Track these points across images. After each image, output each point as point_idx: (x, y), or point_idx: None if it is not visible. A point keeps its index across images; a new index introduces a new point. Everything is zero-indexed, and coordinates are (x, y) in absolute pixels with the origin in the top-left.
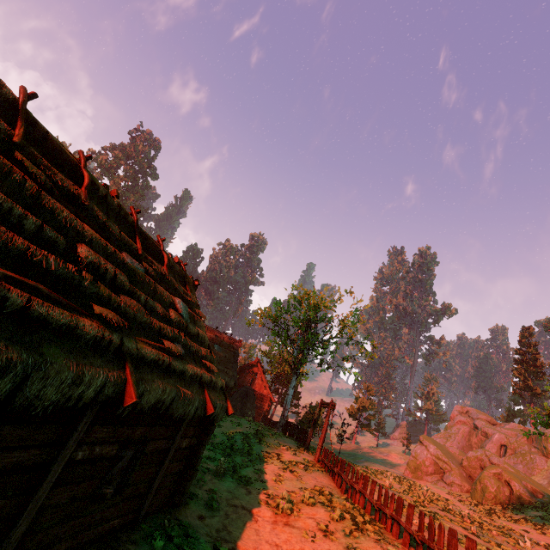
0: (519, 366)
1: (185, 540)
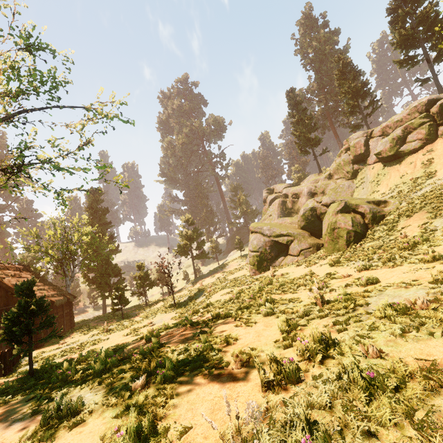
0: (297, 126)
1: None
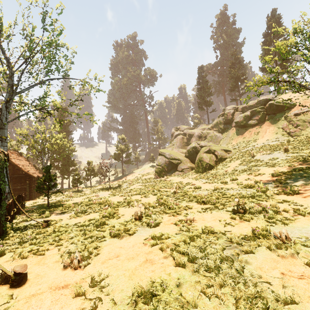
0: (200, 91)
1: None
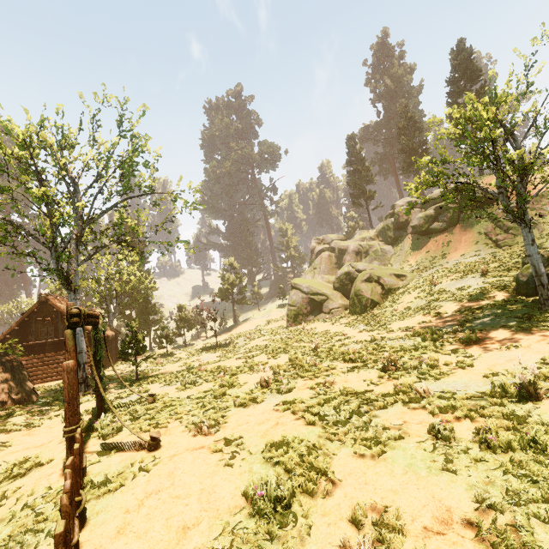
0: (353, 177)
1: None
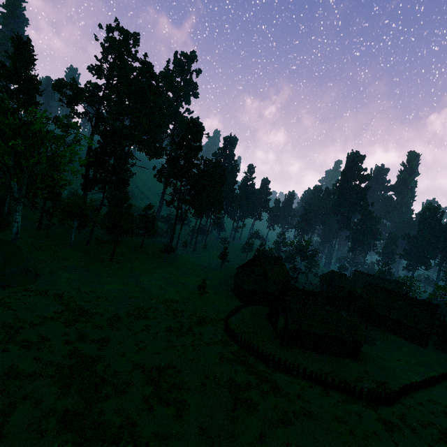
0: None
1: (353, 363)
